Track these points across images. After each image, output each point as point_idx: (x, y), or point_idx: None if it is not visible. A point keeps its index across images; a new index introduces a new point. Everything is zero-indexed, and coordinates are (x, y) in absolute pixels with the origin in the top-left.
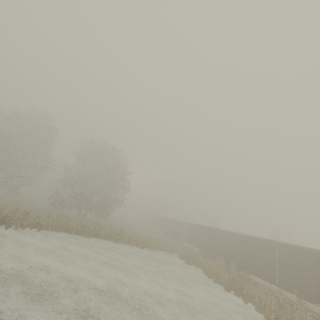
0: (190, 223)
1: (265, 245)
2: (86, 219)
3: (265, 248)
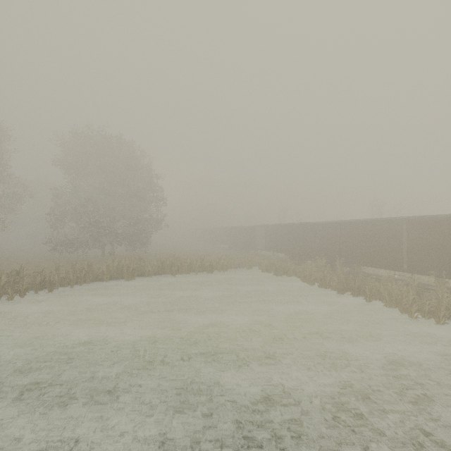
0: (265, 225)
1: (386, 227)
2: (117, 256)
3: (385, 231)
